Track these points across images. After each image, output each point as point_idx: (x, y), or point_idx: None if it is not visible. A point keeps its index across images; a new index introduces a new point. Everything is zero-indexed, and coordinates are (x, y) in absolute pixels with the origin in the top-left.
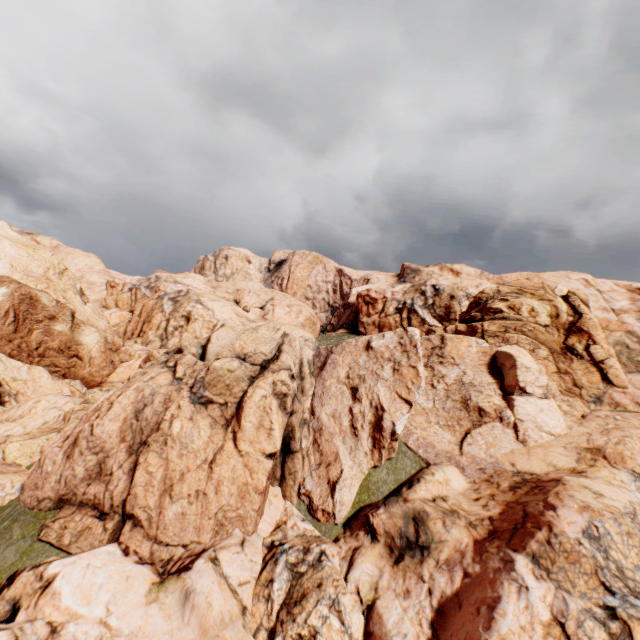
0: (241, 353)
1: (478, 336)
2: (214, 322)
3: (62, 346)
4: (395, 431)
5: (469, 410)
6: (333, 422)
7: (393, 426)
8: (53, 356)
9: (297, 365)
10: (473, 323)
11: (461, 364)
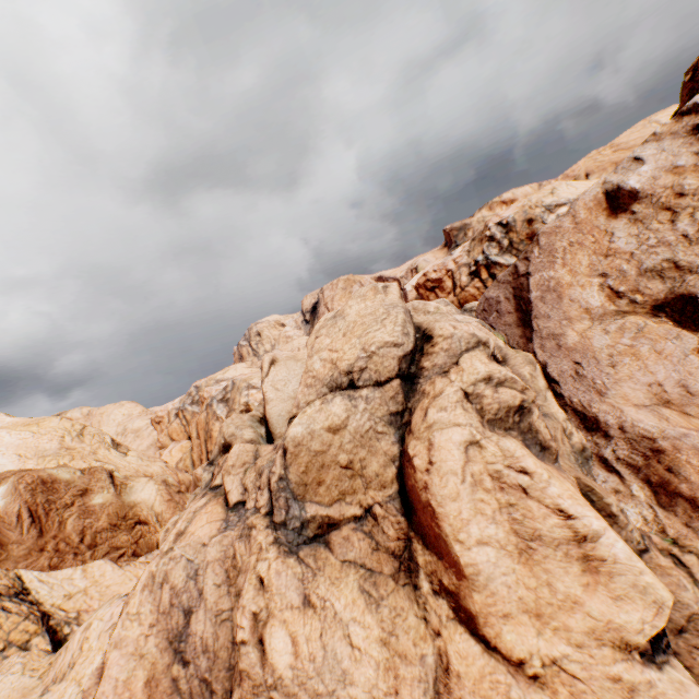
0: (336, 376)
1: None
2: None
3: (113, 520)
4: None
5: None
6: (678, 417)
7: None
8: (108, 539)
9: None
10: None
11: None
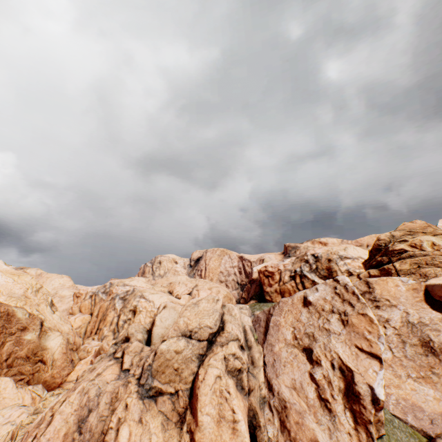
0: (186, 330)
1: (394, 276)
2: (155, 311)
3: (29, 353)
4: (377, 397)
5: (436, 353)
6: (296, 395)
7: (371, 390)
8: (20, 364)
9: (242, 333)
10: (384, 266)
11: (398, 304)
